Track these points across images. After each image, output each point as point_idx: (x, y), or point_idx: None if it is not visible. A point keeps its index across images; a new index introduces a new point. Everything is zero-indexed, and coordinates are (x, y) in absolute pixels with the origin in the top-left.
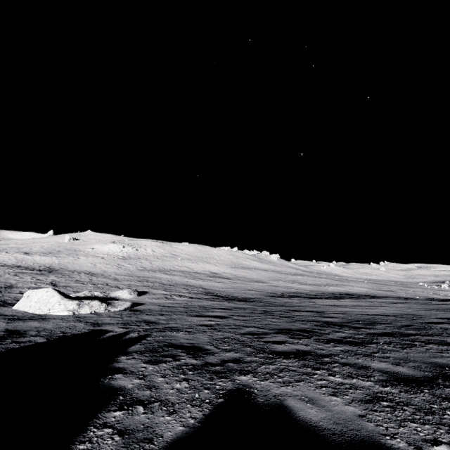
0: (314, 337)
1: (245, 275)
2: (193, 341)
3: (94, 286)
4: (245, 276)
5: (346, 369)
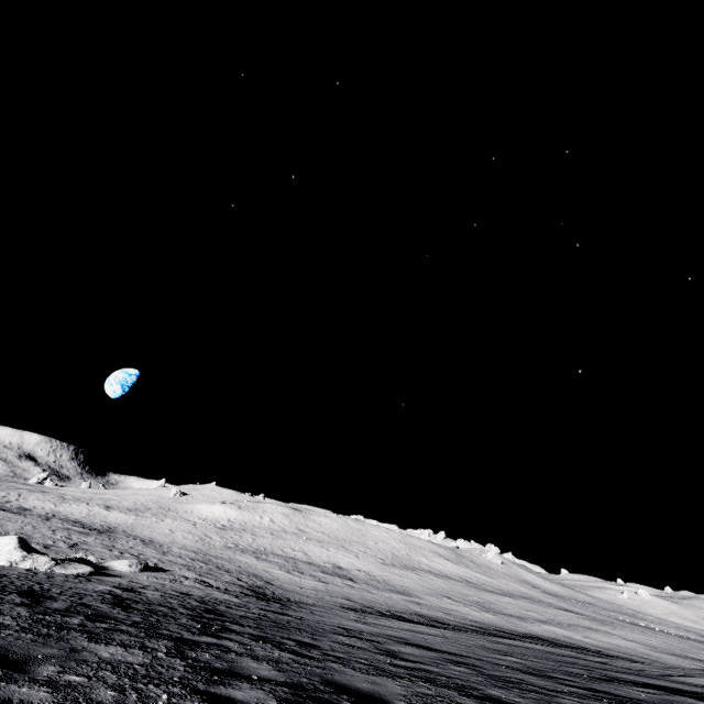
0: (122, 602)
1: (391, 578)
2: (9, 583)
3: (117, 554)
4: (389, 581)
5: (21, 598)
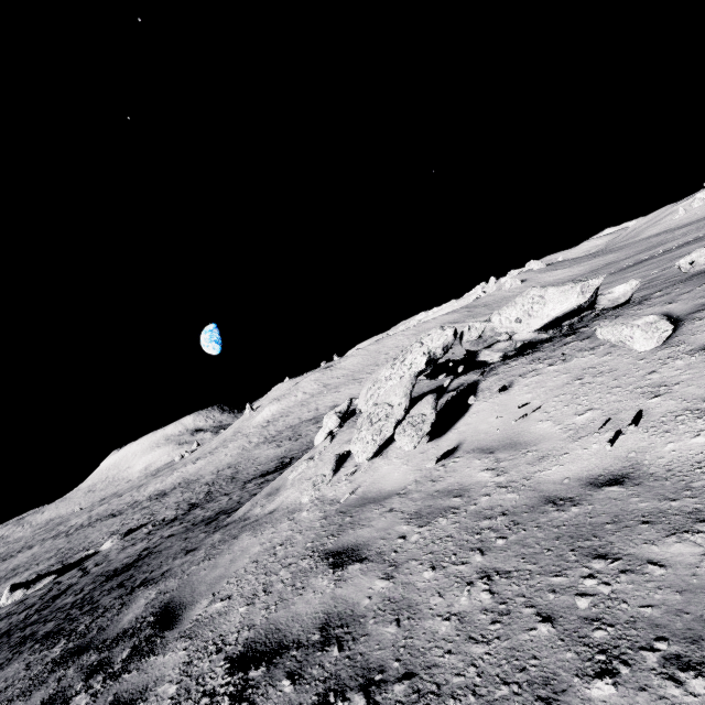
0: None
1: None
2: None
3: (137, 523)
4: None
5: None
